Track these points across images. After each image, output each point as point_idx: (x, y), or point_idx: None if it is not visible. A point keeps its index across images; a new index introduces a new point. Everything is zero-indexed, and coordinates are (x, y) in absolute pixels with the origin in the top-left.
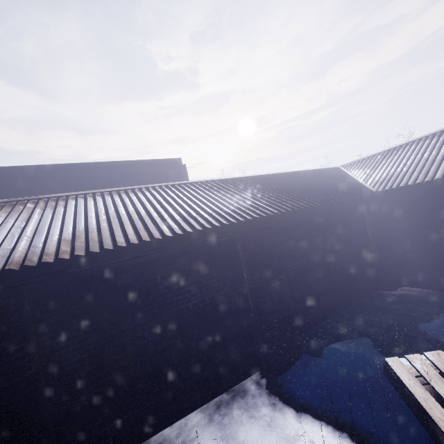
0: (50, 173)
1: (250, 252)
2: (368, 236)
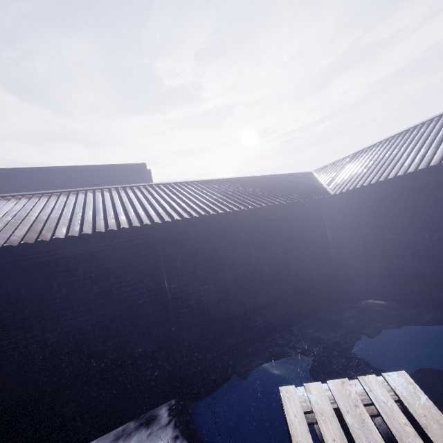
0: (0, 177)
1: (168, 257)
2: (328, 243)
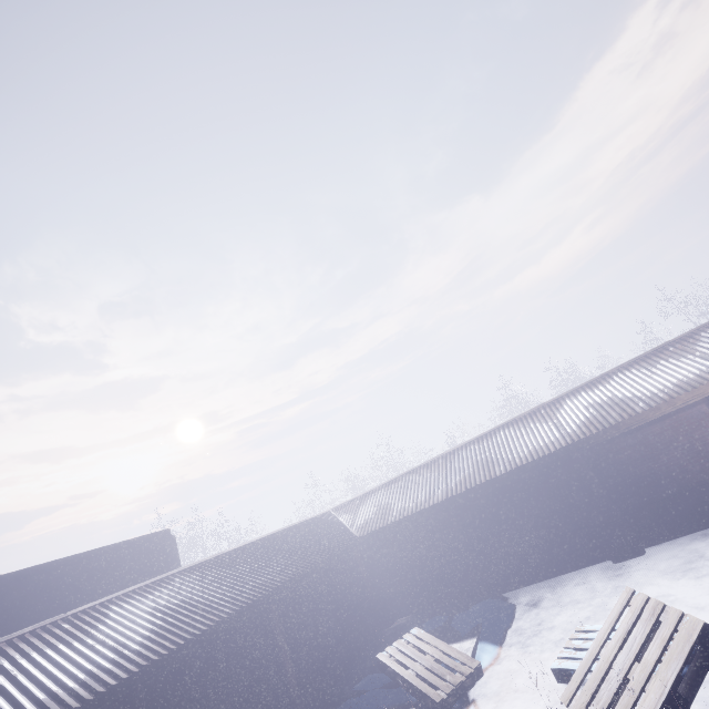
0: (9, 584)
1: (284, 614)
2: (363, 577)
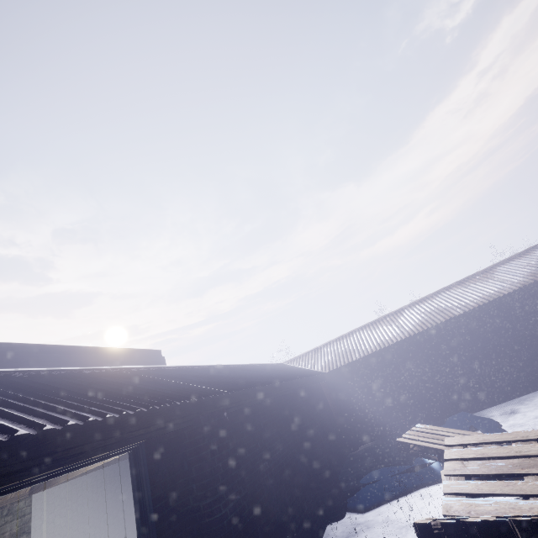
0: (31, 354)
1: (300, 404)
2: (330, 407)
